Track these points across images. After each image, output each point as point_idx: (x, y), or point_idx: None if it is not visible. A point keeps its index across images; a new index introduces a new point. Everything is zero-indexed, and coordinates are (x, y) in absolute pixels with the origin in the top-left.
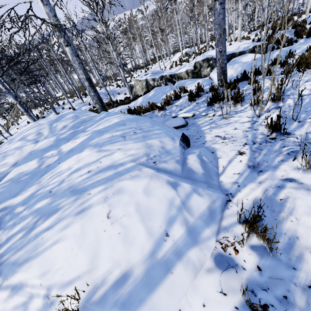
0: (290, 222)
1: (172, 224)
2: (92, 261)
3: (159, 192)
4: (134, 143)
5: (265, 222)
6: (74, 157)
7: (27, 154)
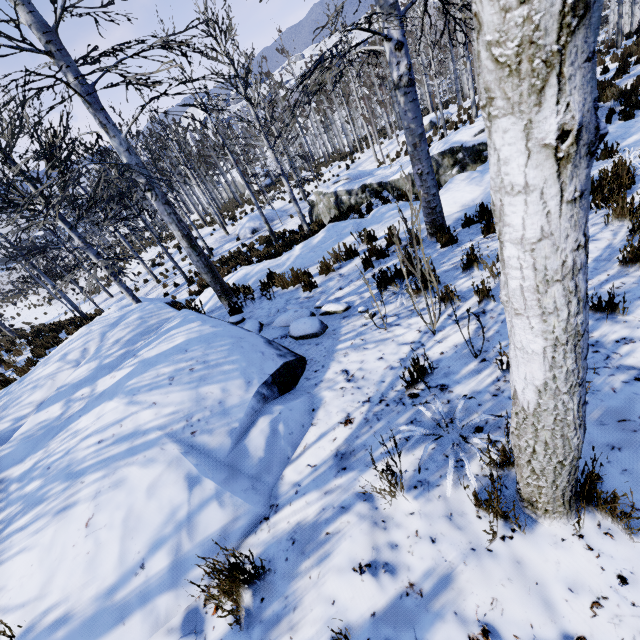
0: (306, 579)
1: (157, 550)
2: (43, 587)
3: (167, 492)
4: (179, 393)
5: (279, 571)
6: (98, 409)
7: (54, 392)
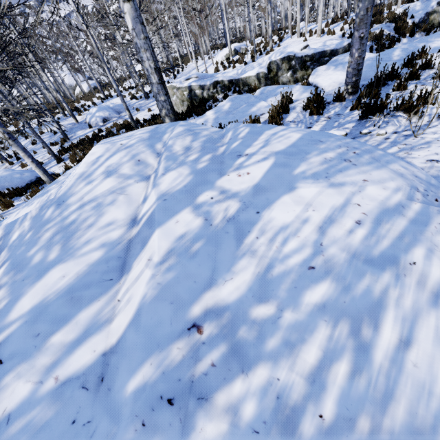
0: None
1: None
2: None
3: None
4: (377, 170)
5: None
6: (287, 199)
7: (158, 201)
